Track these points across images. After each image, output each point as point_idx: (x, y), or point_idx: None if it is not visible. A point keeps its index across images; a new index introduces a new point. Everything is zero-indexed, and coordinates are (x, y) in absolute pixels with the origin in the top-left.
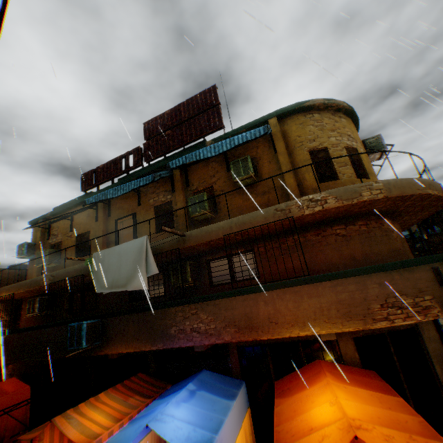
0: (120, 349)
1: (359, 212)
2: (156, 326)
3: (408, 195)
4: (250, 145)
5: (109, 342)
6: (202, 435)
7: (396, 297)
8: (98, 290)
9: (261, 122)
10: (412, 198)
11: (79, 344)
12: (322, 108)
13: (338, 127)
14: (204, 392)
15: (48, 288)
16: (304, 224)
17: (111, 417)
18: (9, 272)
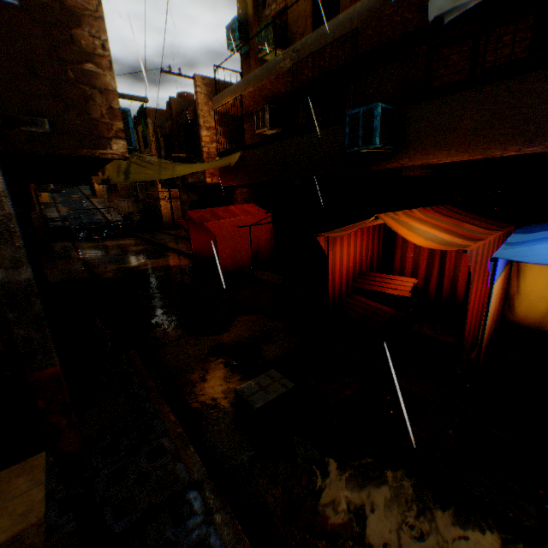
0: (432, 158)
1: None
2: None
3: None
4: None
5: (409, 147)
6: None
7: None
8: (445, 4)
9: None
10: None
11: (368, 142)
12: None
13: None
14: None
15: (281, 86)
16: None
17: (455, 235)
18: (217, 84)
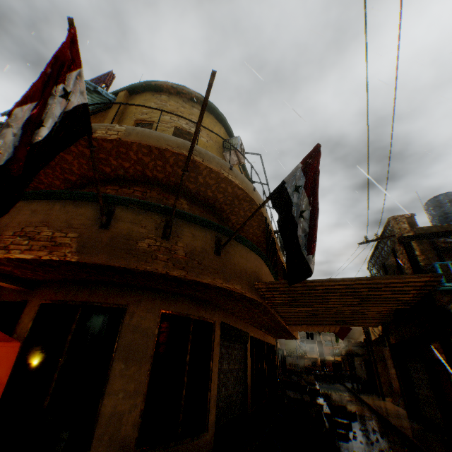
0: None
1: (129, 170)
2: None
3: (153, 147)
4: (100, 114)
5: None
6: None
7: (39, 227)
8: None
9: (113, 94)
10: (172, 159)
11: None
12: (173, 93)
13: (183, 111)
14: None
15: None
16: (78, 177)
17: None
18: None
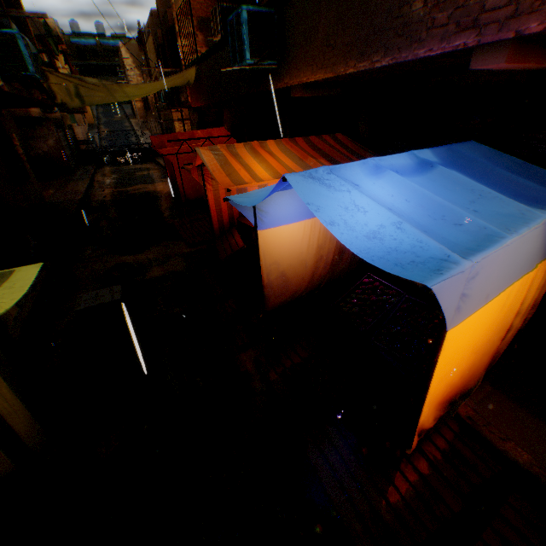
0: (303, 77)
1: None
2: (375, 0)
3: None
4: None
5: (289, 63)
6: (415, 245)
7: None
8: None
9: None
10: None
11: (242, 58)
12: None
13: None
14: (456, 174)
15: None
16: None
17: (271, 172)
18: None
